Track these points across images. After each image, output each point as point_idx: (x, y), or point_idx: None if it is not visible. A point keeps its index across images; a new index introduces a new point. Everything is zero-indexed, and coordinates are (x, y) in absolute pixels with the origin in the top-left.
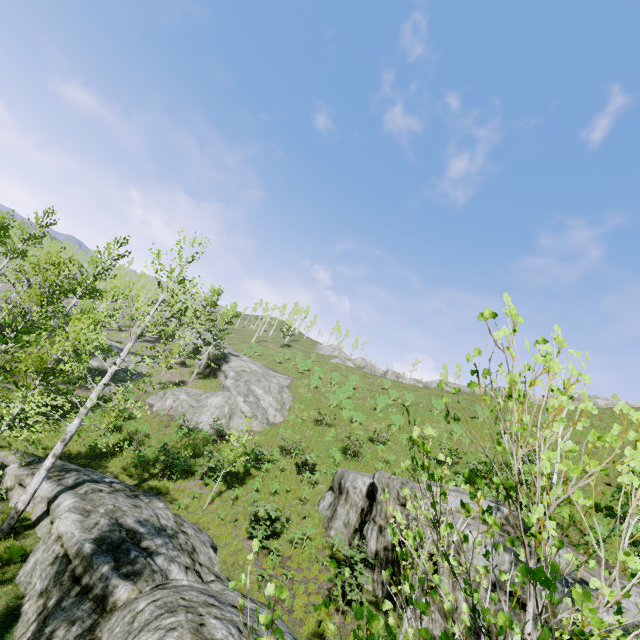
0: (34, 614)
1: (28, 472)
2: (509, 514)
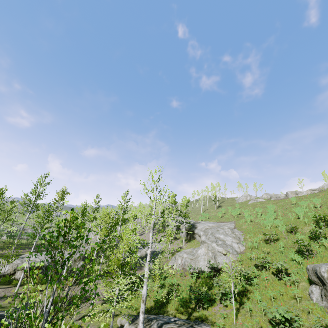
0: None
1: (134, 327)
2: None
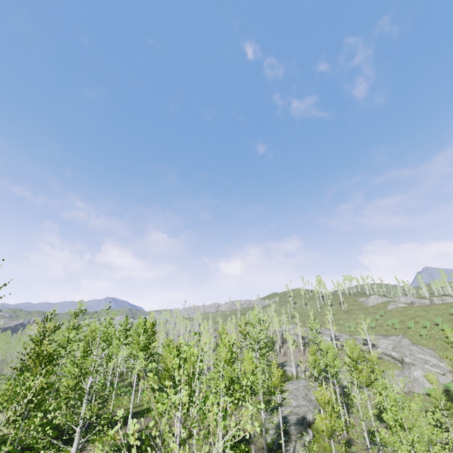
0: None
1: None
2: None
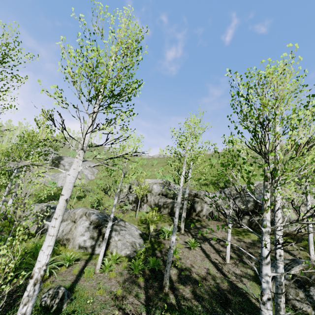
0: (34, 225)
1: None
2: (165, 180)
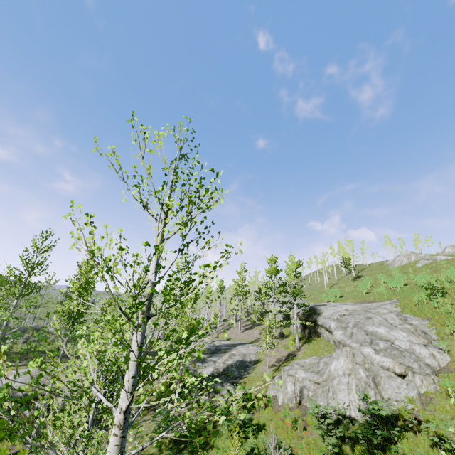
0: None
1: None
2: None
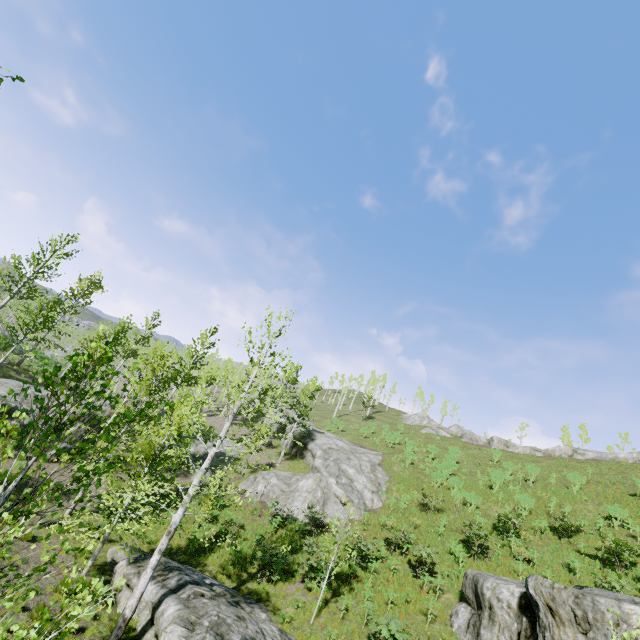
0: None
1: (135, 570)
2: None
